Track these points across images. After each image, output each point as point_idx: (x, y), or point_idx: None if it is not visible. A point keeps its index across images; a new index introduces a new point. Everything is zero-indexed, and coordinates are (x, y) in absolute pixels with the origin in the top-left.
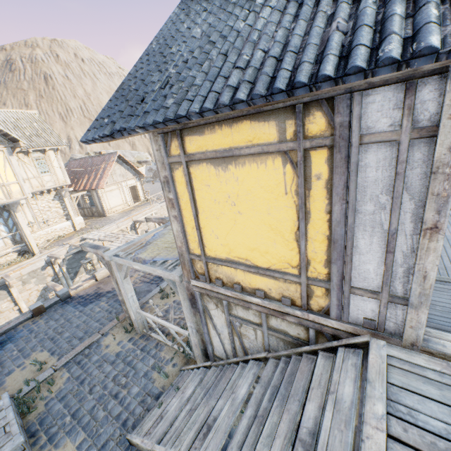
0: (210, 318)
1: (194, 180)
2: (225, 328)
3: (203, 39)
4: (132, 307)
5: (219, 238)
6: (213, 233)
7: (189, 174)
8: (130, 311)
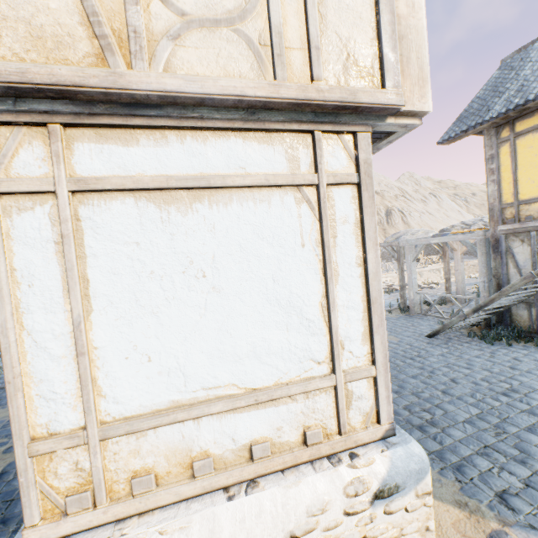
0: (512, 257)
1: (518, 148)
2: (528, 261)
3: (535, 72)
4: (413, 287)
5: (534, 182)
6: (529, 180)
7: (514, 145)
8: (409, 291)
